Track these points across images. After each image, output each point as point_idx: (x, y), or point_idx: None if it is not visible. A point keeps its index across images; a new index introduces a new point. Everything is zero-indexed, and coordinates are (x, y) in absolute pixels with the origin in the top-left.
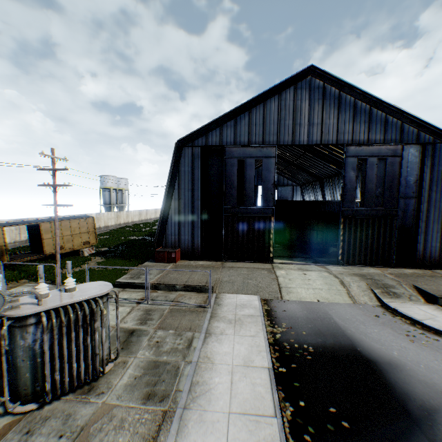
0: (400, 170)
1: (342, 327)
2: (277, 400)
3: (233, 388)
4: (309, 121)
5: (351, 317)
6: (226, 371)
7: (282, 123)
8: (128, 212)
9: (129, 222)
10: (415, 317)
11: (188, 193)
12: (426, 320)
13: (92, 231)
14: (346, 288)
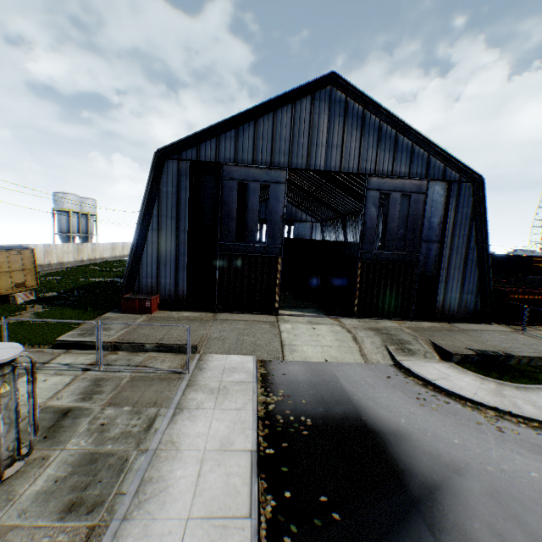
0: (424, 210)
1: (348, 392)
2: (256, 494)
3: (200, 483)
4: (327, 142)
5: (360, 379)
6: (195, 460)
7: (296, 141)
8: (96, 245)
9: (97, 258)
10: (428, 377)
11: (171, 221)
12: (439, 380)
13: (30, 268)
14: (359, 345)
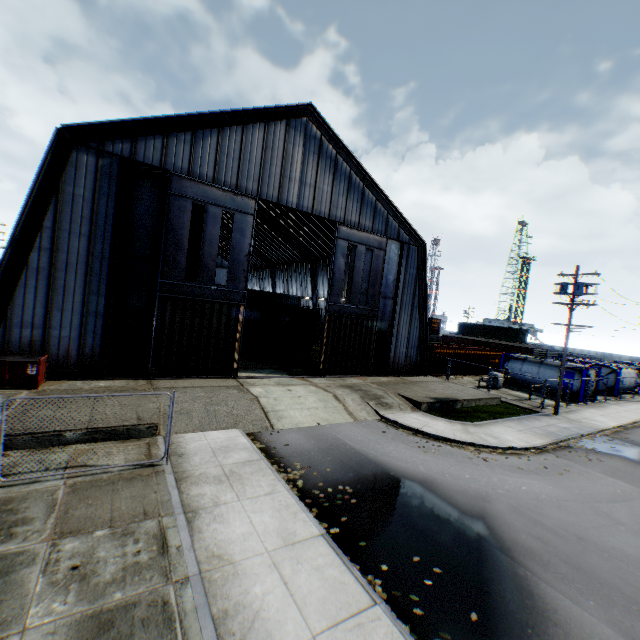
0: (383, 266)
1: (362, 452)
2: (364, 578)
3: (294, 591)
4: (301, 178)
5: (363, 438)
6: (266, 567)
7: (267, 168)
8: None
9: None
10: (415, 426)
11: (79, 241)
12: (425, 428)
13: None
14: (342, 403)
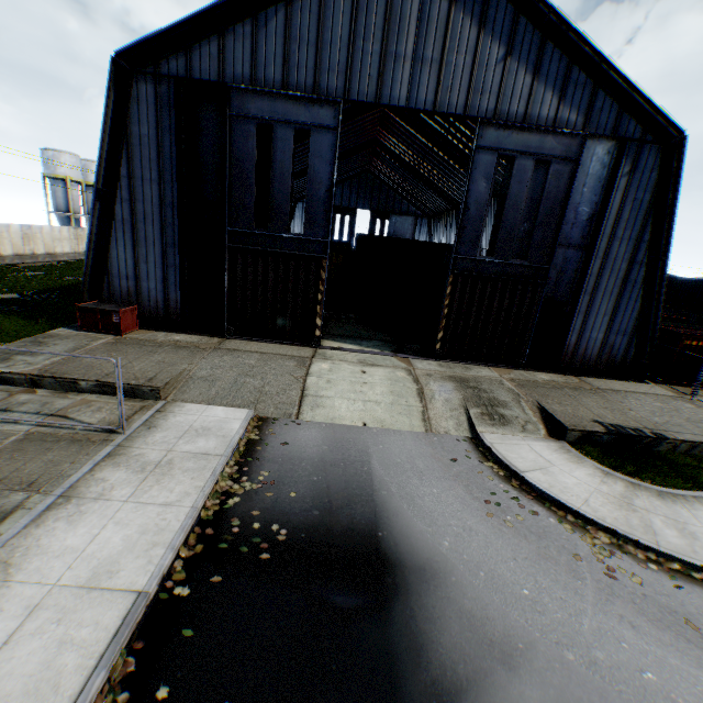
0: (570, 191)
1: (376, 483)
2: (88, 698)
3: None
4: (415, 53)
5: (406, 461)
6: (21, 607)
7: (359, 49)
8: None
9: None
10: (517, 465)
11: (151, 188)
12: (533, 473)
13: None
14: (424, 403)
